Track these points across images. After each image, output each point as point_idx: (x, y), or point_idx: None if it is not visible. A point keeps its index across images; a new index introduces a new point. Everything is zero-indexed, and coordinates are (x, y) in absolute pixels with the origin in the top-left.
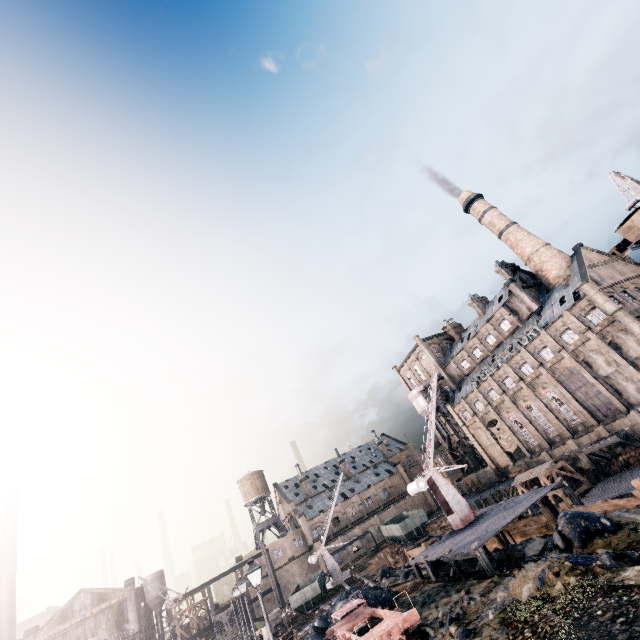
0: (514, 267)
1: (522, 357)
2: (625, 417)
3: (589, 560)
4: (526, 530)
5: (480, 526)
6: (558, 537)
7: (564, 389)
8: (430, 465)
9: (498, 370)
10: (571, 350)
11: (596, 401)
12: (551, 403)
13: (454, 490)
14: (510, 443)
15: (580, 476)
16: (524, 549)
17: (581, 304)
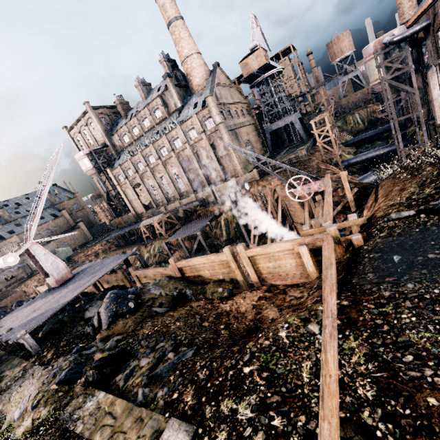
0: (174, 64)
1: (163, 142)
2: (206, 191)
3: (77, 377)
4: (110, 281)
5: (61, 293)
6: (96, 317)
7: (182, 169)
8: (30, 238)
9: (146, 148)
10: (191, 144)
11: (196, 179)
12: (174, 177)
13: (55, 257)
14: (146, 199)
15: (177, 221)
16: (85, 312)
17: (204, 112)
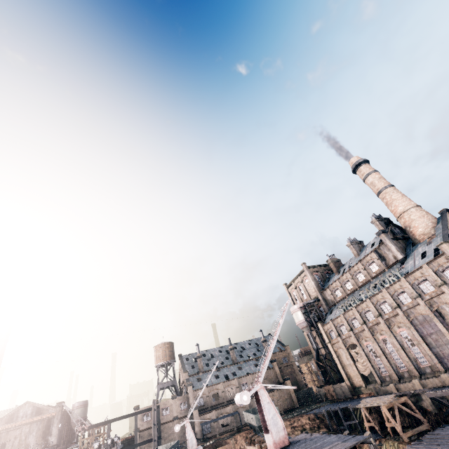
0: (387, 221)
1: (383, 296)
2: None
3: None
4: None
5: None
6: None
7: (416, 332)
8: (260, 380)
9: (362, 303)
10: (426, 299)
11: (445, 349)
12: (404, 341)
13: (275, 410)
14: (365, 367)
15: (421, 416)
16: None
17: (439, 260)
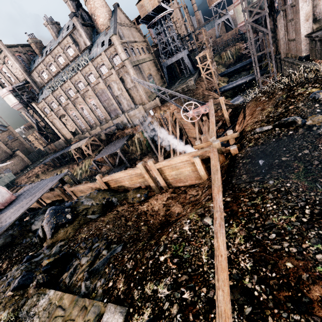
0: (78, 3)
1: (79, 77)
2: (120, 117)
3: (29, 282)
4: (50, 197)
5: (6, 213)
6: (41, 230)
7: (99, 100)
8: None
9: (65, 83)
10: (104, 78)
11: (112, 108)
12: (93, 107)
13: None
14: (72, 127)
15: (100, 143)
16: (32, 226)
17: (111, 49)
